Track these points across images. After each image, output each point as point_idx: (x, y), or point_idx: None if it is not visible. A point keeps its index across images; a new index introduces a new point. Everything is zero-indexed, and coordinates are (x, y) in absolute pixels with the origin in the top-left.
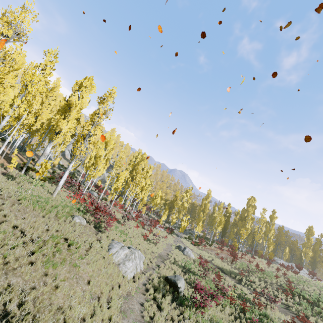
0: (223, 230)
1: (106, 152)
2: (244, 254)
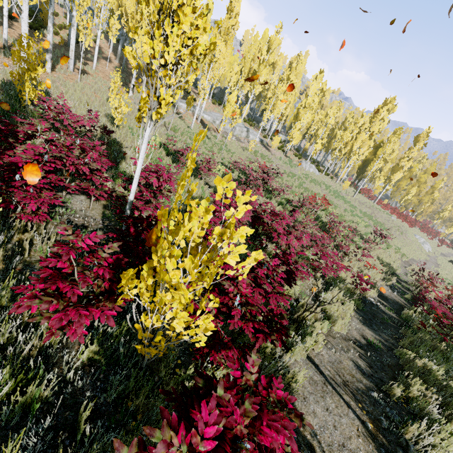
0: None
1: None
2: None
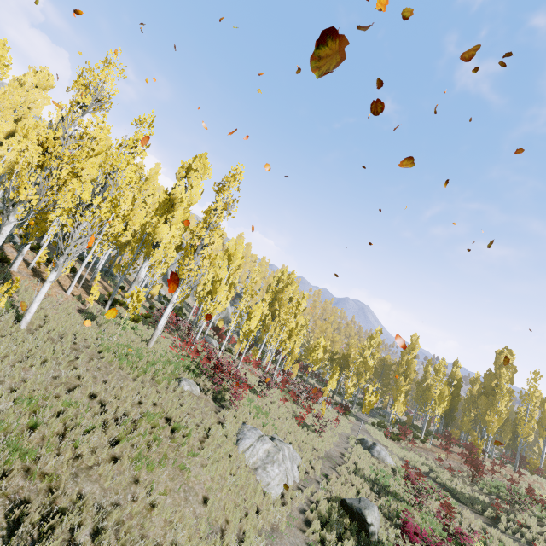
0: (448, 412)
1: (230, 272)
2: (498, 464)
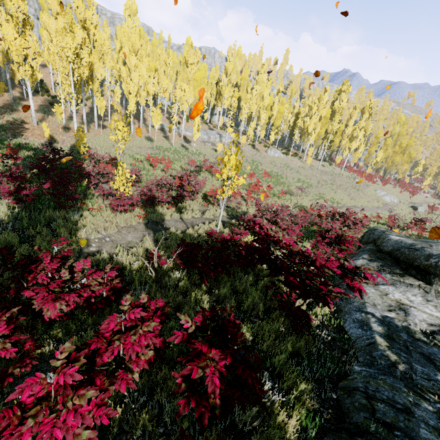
0: None
1: (365, 138)
2: None
